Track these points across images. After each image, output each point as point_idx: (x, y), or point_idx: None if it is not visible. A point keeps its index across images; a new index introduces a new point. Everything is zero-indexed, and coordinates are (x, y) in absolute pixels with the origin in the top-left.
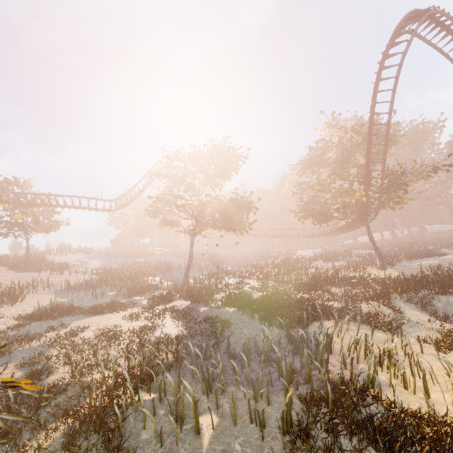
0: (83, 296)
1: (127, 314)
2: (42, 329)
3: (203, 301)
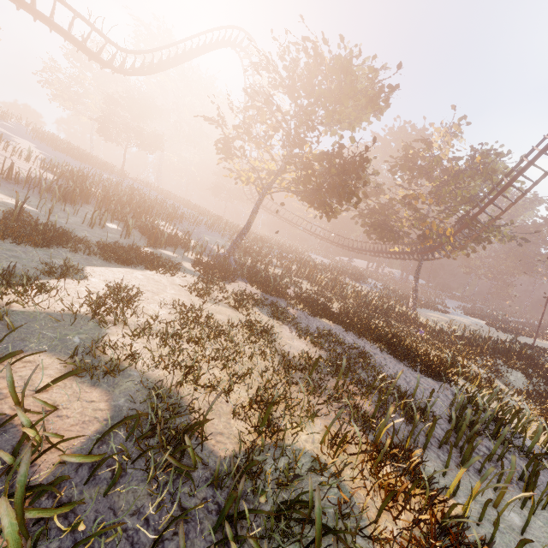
0: (59, 212)
1: (183, 283)
2: (26, 264)
3: (281, 296)
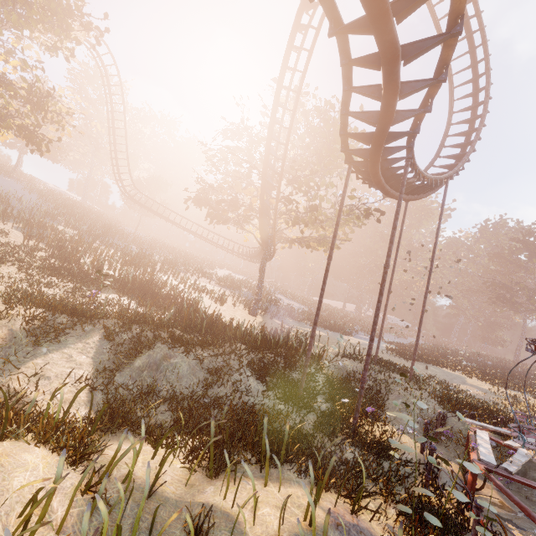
0: None
1: None
2: None
3: None
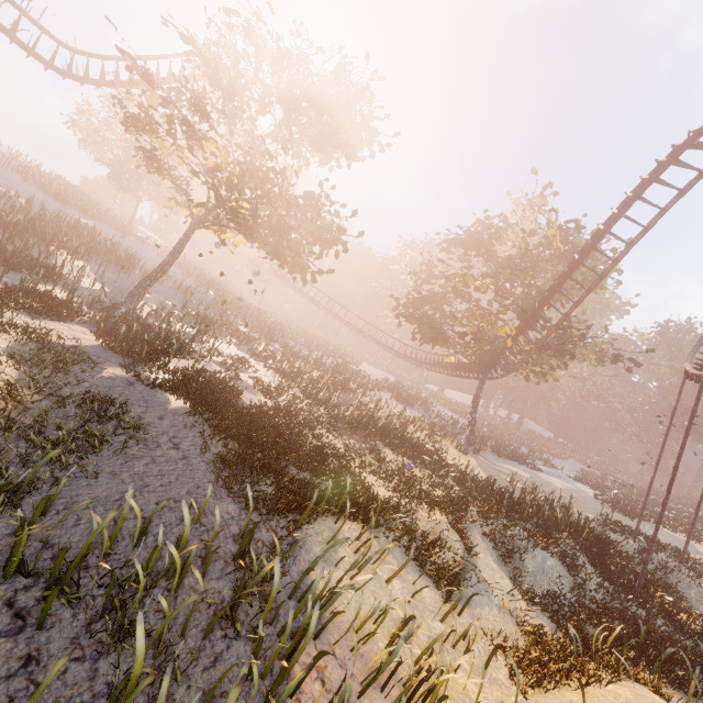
0: None
1: None
2: None
3: (132, 356)
